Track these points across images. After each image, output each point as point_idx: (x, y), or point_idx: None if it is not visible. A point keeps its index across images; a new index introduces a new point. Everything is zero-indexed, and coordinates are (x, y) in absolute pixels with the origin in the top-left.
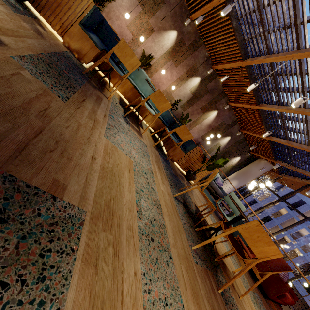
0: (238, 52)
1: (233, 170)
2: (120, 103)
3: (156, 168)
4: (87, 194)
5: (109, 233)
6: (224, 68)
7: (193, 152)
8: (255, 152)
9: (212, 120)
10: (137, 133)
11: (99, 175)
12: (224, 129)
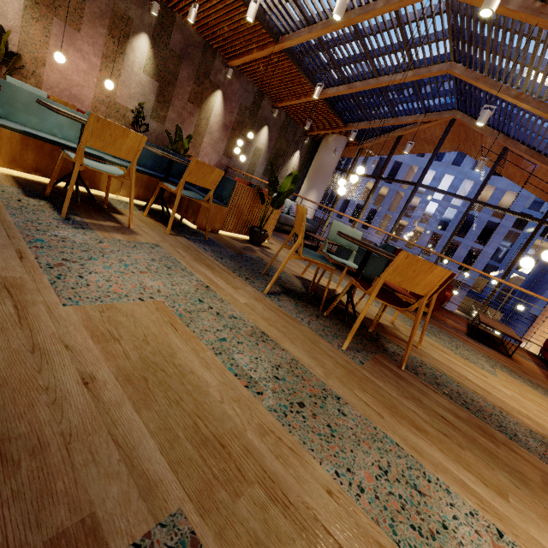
0: None
1: (300, 177)
2: (29, 193)
3: (205, 272)
4: (150, 472)
5: (246, 487)
6: None
7: (237, 195)
8: (314, 130)
9: (223, 112)
10: (120, 233)
11: (132, 404)
12: (251, 117)
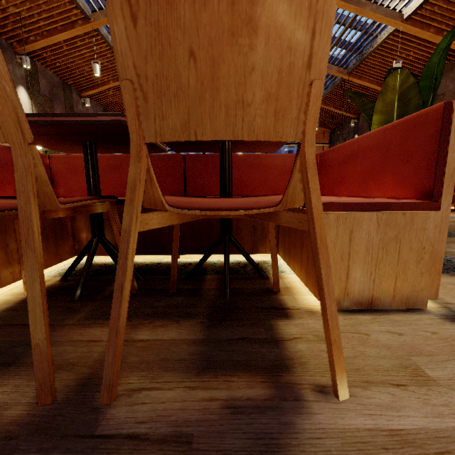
0: (71, 6)
1: None
2: None
3: None
4: None
5: None
6: (53, 43)
7: None
8: None
9: None
10: None
11: None
12: None
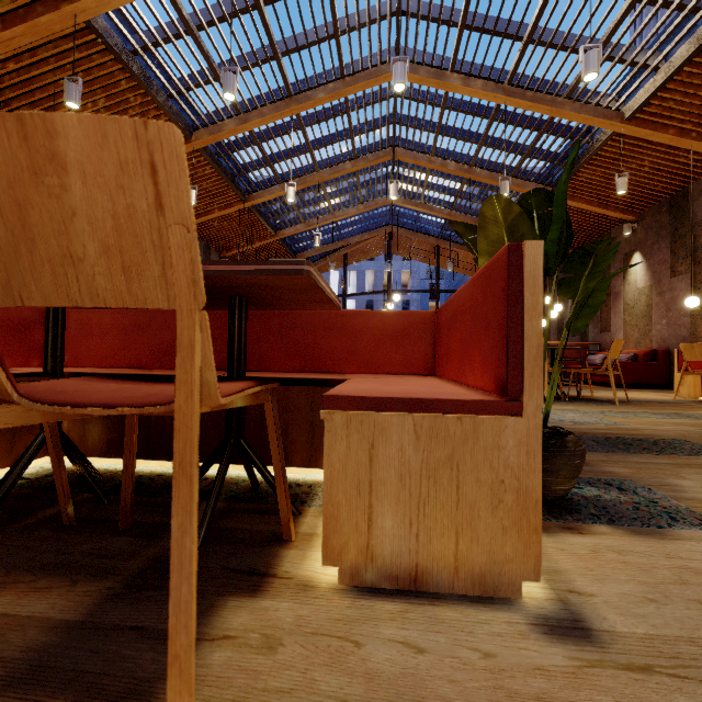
0: None
1: None
2: None
3: None
4: None
5: None
6: None
7: None
8: None
9: None
10: None
11: None
12: None
